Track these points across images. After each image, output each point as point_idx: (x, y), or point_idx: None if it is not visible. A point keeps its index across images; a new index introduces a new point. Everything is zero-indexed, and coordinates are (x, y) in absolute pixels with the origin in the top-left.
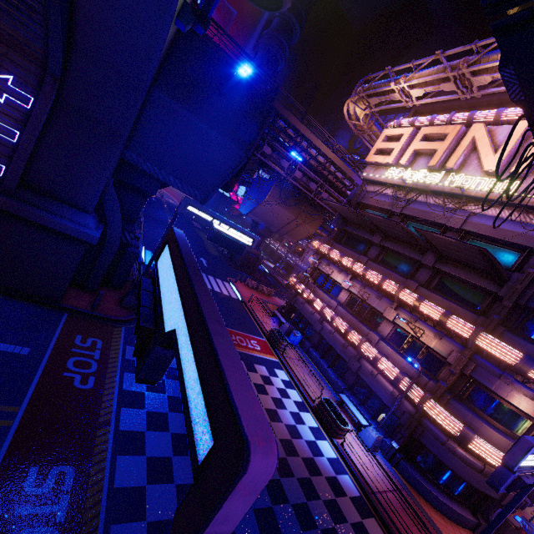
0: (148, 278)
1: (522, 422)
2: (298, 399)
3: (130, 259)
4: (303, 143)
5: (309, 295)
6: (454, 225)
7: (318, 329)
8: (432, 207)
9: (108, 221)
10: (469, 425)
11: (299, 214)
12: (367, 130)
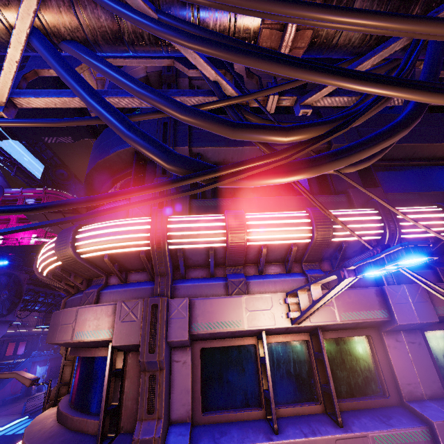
0: None
1: (98, 371)
2: None
3: None
4: None
5: None
6: None
7: None
8: None
9: None
10: None
11: None
12: None
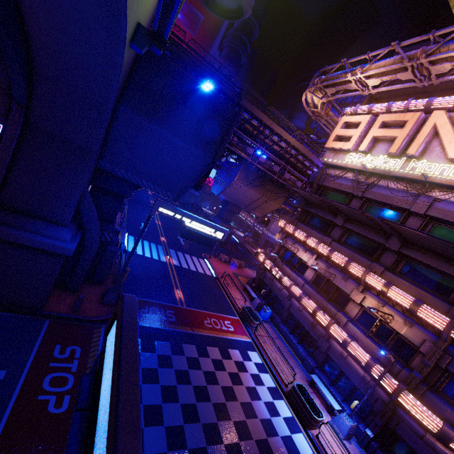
0: (95, 362)
1: None
2: (271, 384)
3: (110, 256)
4: (266, 131)
5: (277, 273)
6: (418, 210)
7: (286, 305)
8: (394, 191)
9: (86, 228)
10: (448, 422)
11: (264, 193)
12: (324, 116)
